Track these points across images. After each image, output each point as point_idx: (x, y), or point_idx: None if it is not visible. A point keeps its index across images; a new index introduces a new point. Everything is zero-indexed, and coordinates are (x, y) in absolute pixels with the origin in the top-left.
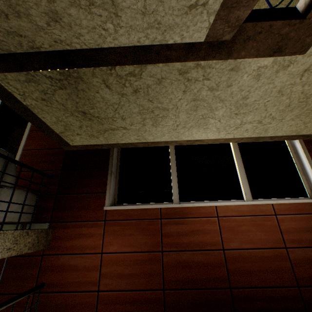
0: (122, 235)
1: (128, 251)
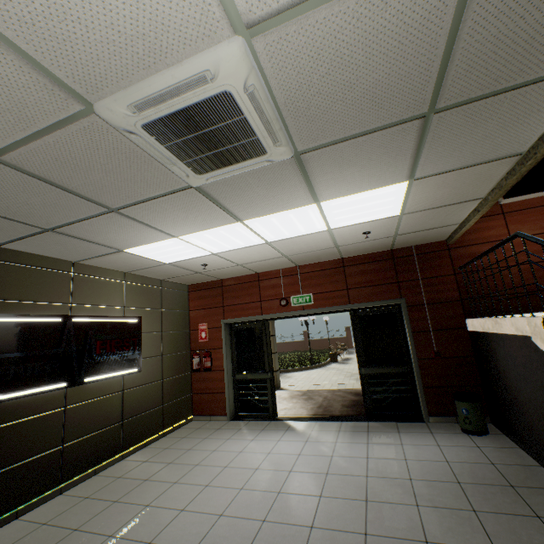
0: (527, 222)
1: (539, 233)
